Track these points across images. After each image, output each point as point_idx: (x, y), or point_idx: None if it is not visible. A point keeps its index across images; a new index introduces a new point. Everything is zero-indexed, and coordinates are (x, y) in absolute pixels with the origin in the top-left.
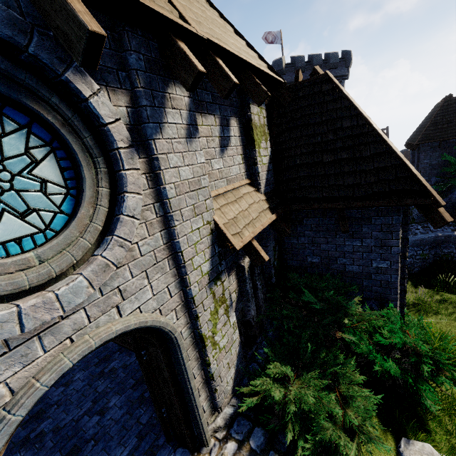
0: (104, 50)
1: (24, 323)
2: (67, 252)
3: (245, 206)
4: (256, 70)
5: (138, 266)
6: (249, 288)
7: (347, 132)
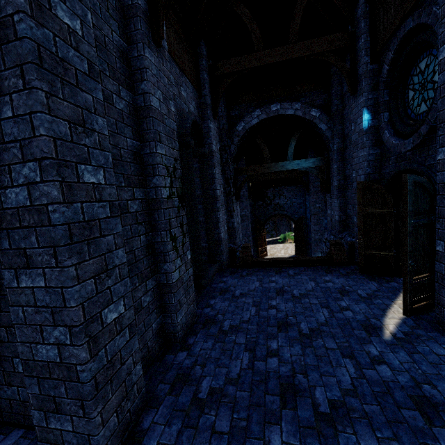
0: None
1: None
2: None
3: None
4: None
5: None
6: None
7: None
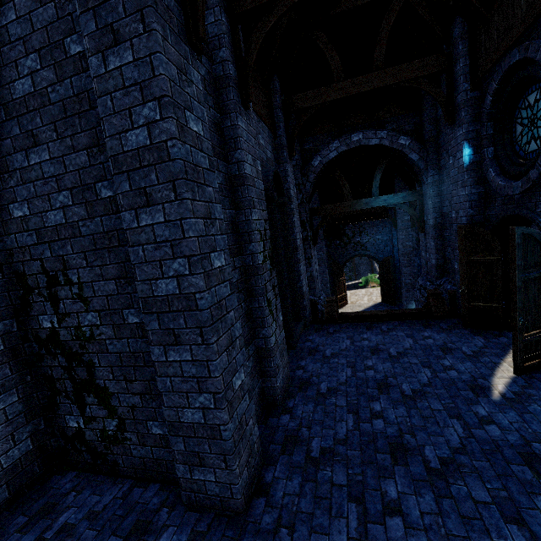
0: None
1: None
2: None
3: None
4: None
5: None
6: None
7: None
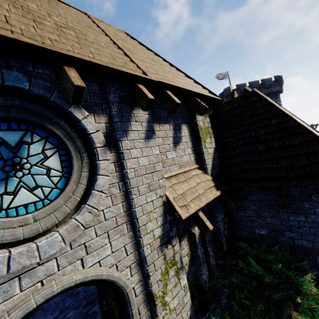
0: (95, 94)
1: (11, 265)
2: (53, 215)
3: (193, 185)
4: (198, 94)
5: (102, 228)
6: (200, 254)
7: (275, 127)
